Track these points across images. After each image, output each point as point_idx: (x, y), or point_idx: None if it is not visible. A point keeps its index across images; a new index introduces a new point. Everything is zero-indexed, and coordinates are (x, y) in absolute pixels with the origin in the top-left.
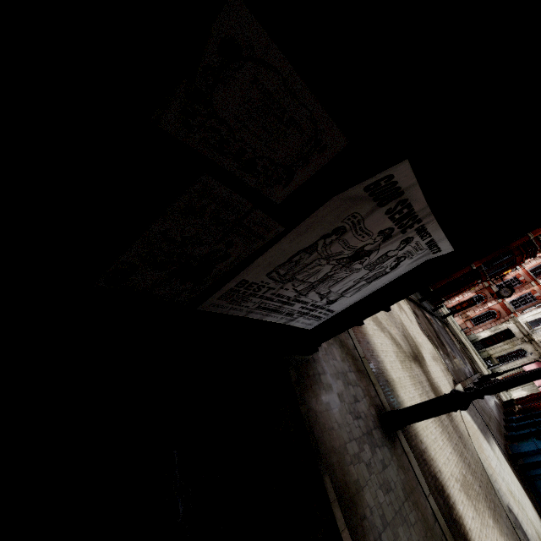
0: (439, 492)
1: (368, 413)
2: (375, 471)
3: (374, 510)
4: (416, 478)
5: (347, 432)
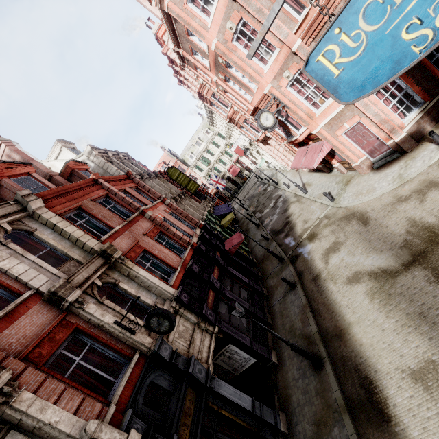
0: (363, 386)
1: (307, 364)
2: (301, 388)
3: (295, 401)
4: (330, 384)
5: (292, 378)
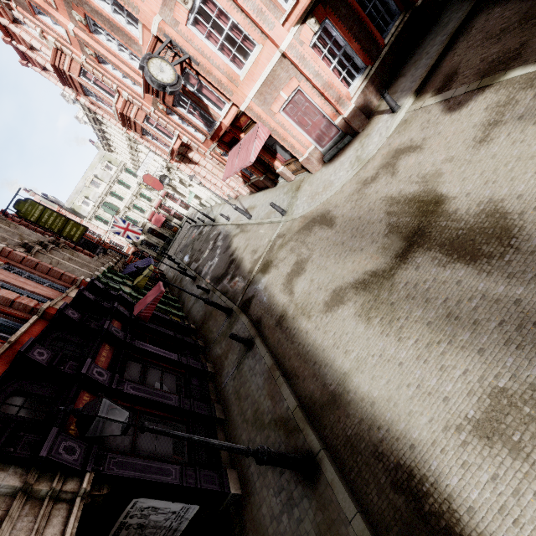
0: (399, 487)
1: (292, 476)
2: (289, 534)
3: None
4: (339, 506)
5: (270, 516)
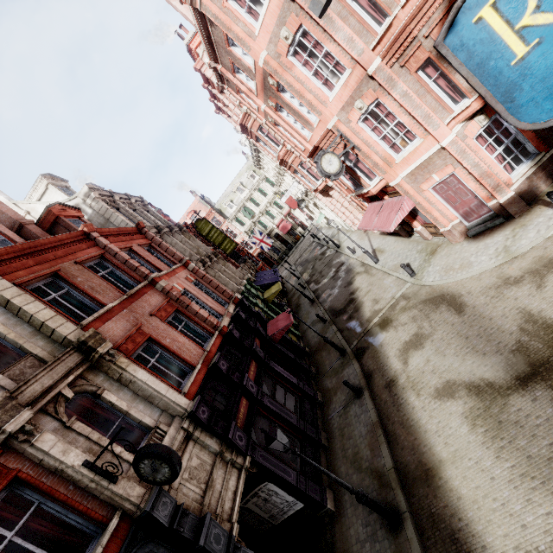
0: None
1: (378, 519)
2: None
3: None
4: None
5: (356, 538)
